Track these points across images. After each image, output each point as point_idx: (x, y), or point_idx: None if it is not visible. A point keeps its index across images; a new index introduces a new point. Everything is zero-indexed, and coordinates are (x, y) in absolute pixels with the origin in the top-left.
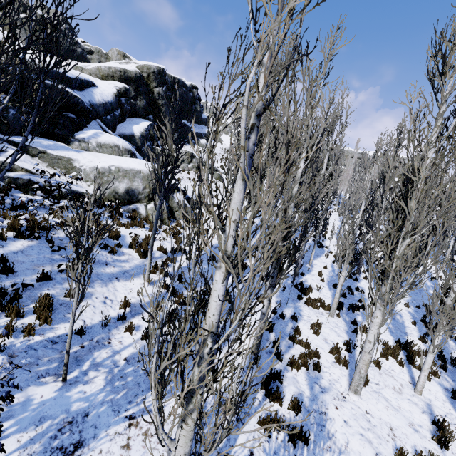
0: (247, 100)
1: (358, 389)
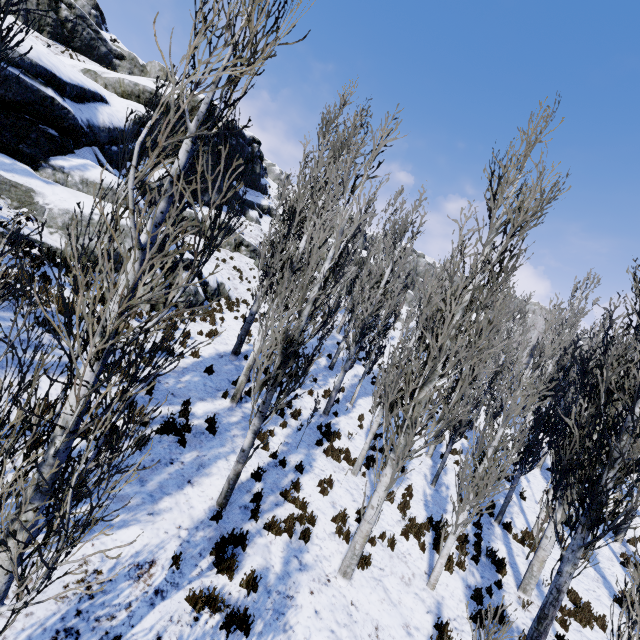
0: (136, 160)
1: (348, 570)
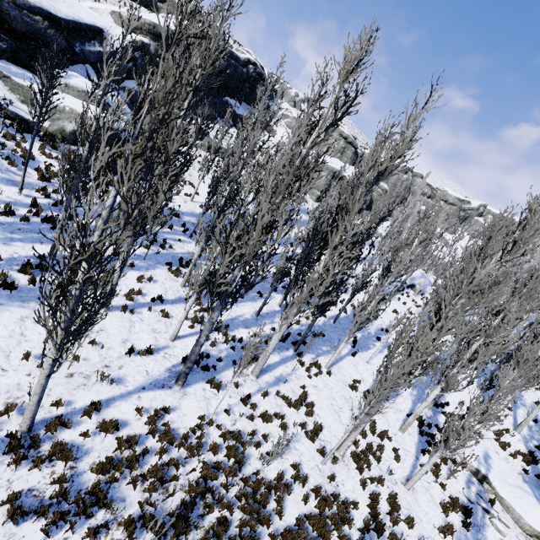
0: None
1: None
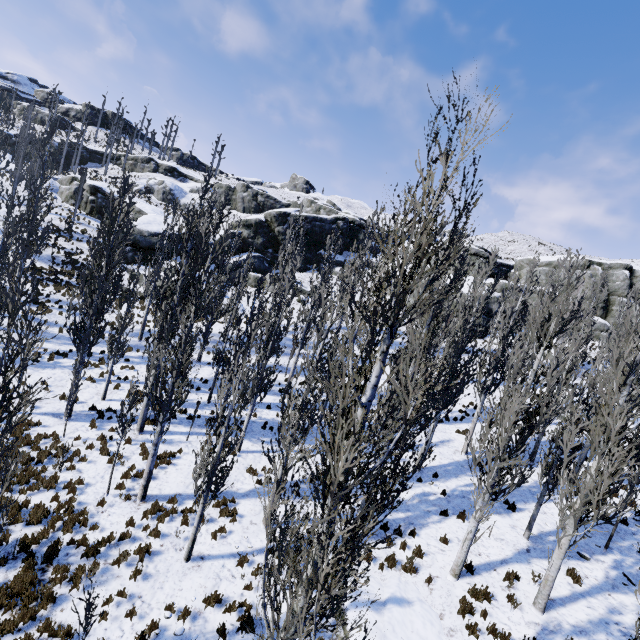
0: None
1: None
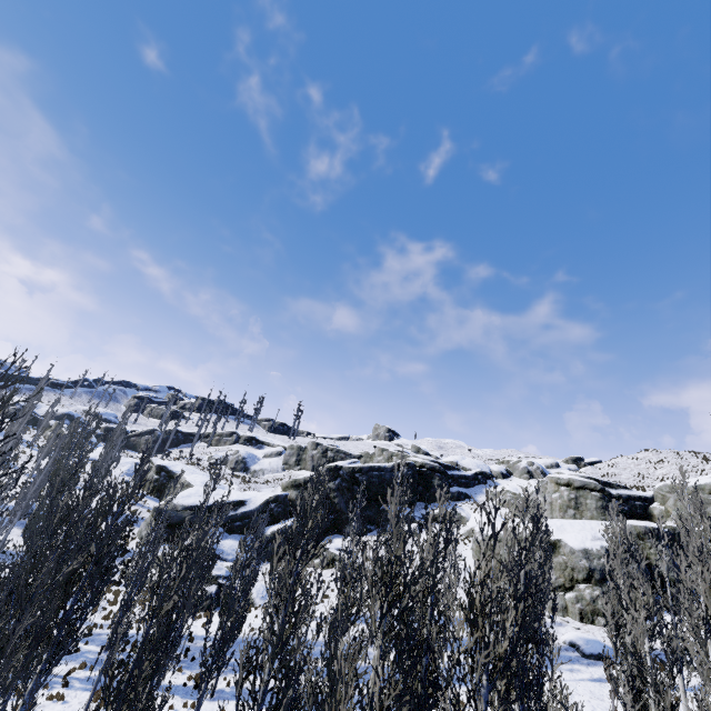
0: None
1: None
